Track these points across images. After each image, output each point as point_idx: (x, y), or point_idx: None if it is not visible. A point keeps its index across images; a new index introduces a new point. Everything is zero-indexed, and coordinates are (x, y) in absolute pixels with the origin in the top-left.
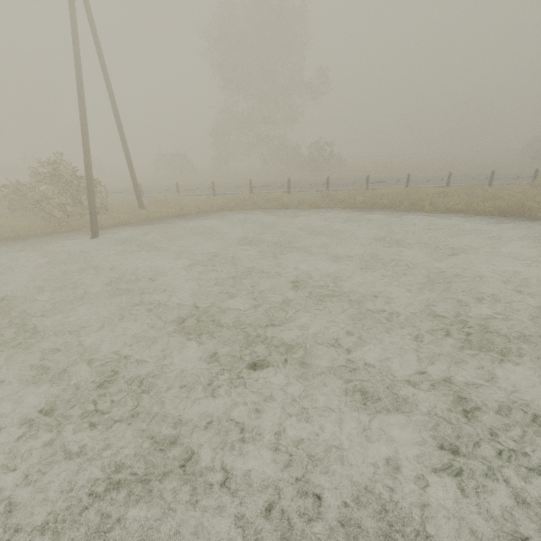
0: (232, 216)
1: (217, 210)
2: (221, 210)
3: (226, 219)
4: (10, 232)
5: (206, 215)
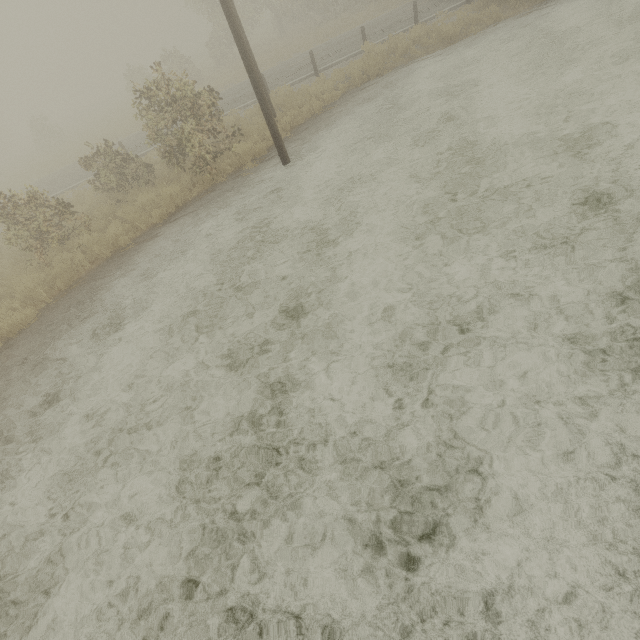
0: (402, 79)
1: (360, 84)
2: (366, 81)
3: (403, 83)
4: (170, 205)
5: (361, 93)
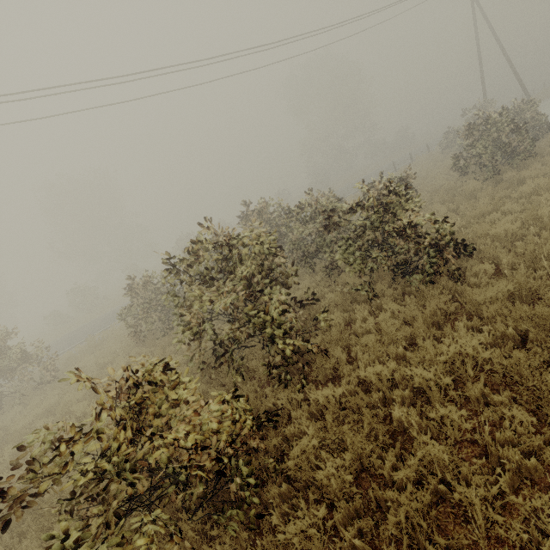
0: None
1: None
2: None
3: None
4: None
5: None
